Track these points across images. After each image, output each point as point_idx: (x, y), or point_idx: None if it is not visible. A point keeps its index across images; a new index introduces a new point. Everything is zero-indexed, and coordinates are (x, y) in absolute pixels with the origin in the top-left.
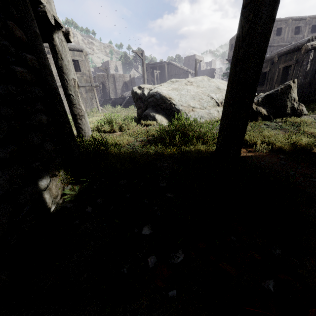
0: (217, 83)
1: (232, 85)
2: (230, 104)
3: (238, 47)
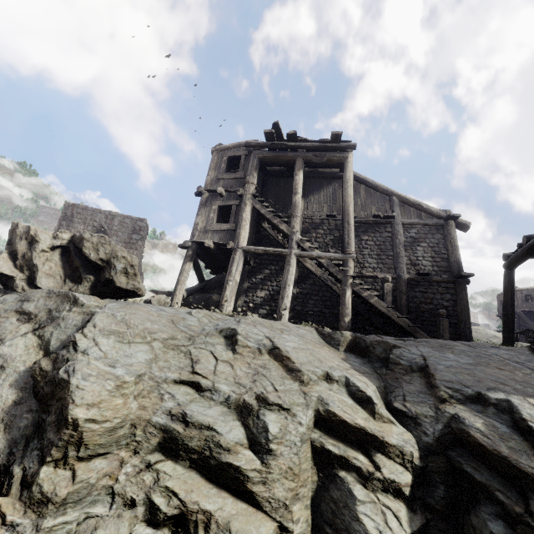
0: (492, 333)
1: (504, 327)
2: (504, 333)
3: (503, 317)
